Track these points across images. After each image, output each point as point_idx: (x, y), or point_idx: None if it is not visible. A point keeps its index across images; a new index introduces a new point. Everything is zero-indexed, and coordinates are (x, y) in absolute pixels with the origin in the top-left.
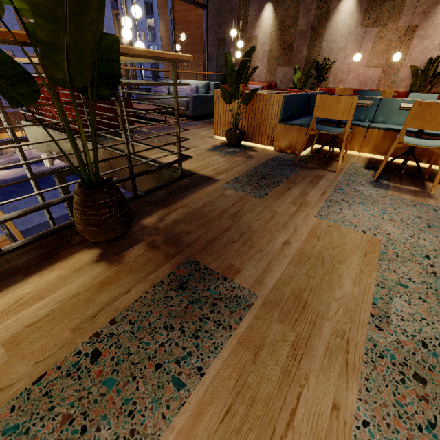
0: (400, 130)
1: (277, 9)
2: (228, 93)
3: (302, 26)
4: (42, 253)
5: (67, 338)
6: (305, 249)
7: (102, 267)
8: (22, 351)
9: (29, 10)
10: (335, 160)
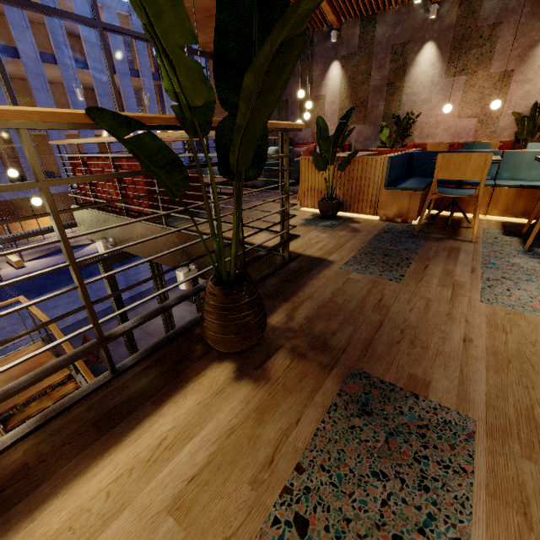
0: (538, 187)
1: (345, 66)
2: (322, 159)
3: (376, 81)
4: (164, 371)
5: (250, 498)
6: (496, 347)
7: (247, 387)
8: (198, 522)
9: (173, 93)
10: (461, 227)
